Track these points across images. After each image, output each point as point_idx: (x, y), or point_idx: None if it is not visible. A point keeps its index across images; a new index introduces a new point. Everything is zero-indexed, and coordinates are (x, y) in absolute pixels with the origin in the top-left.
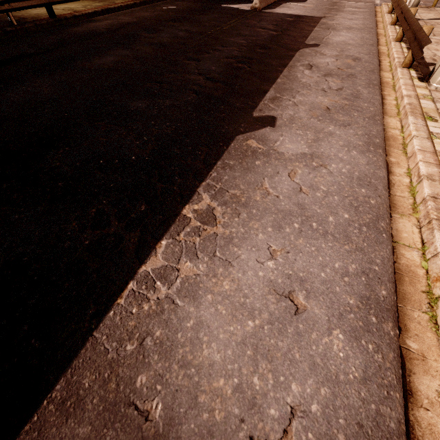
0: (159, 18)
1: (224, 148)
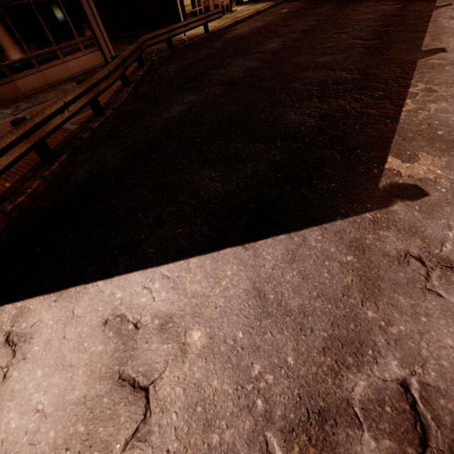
0: (283, 18)
1: (413, 66)
